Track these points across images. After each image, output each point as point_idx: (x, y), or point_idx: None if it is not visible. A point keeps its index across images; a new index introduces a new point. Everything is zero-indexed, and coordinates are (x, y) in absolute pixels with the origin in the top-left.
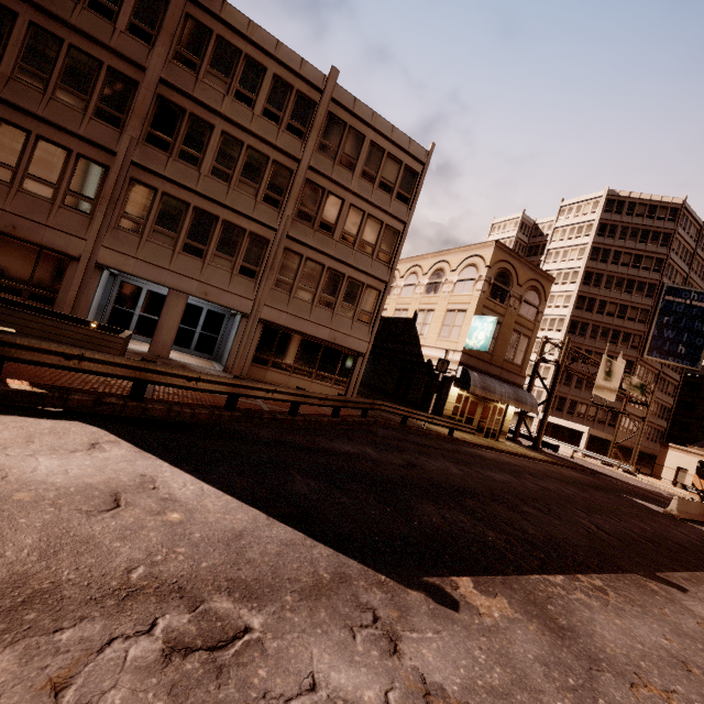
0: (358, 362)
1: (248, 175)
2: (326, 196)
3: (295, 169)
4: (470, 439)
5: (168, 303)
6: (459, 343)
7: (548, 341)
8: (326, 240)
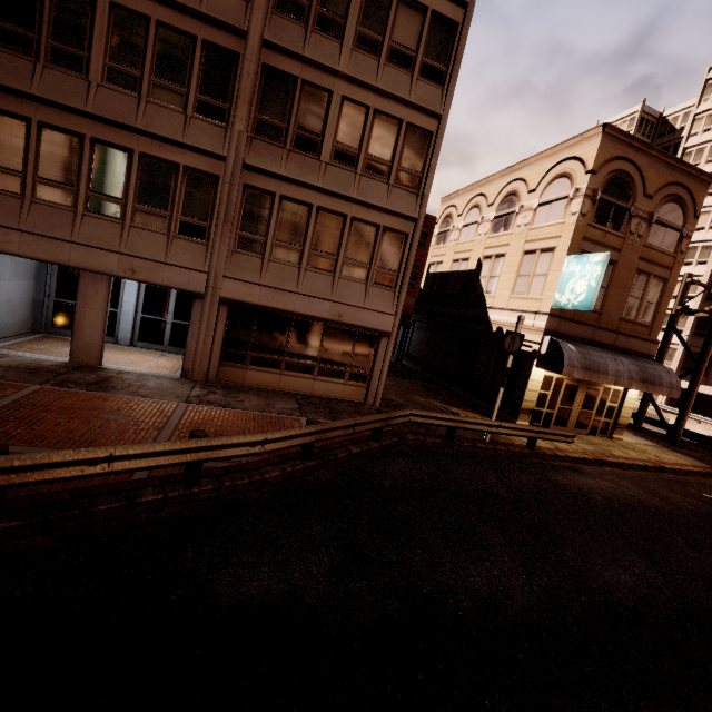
0: (380, 345)
1: (165, 74)
2: (299, 90)
3: (242, 52)
4: (565, 447)
5: (83, 290)
6: (543, 301)
7: (694, 281)
8: (308, 164)
